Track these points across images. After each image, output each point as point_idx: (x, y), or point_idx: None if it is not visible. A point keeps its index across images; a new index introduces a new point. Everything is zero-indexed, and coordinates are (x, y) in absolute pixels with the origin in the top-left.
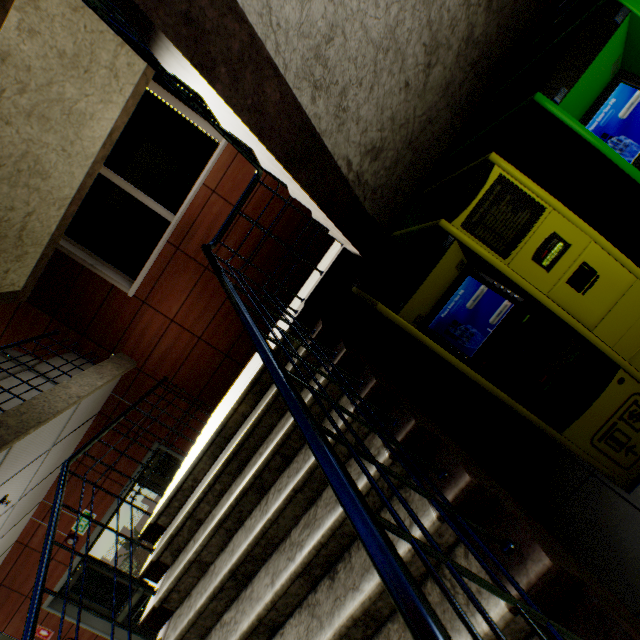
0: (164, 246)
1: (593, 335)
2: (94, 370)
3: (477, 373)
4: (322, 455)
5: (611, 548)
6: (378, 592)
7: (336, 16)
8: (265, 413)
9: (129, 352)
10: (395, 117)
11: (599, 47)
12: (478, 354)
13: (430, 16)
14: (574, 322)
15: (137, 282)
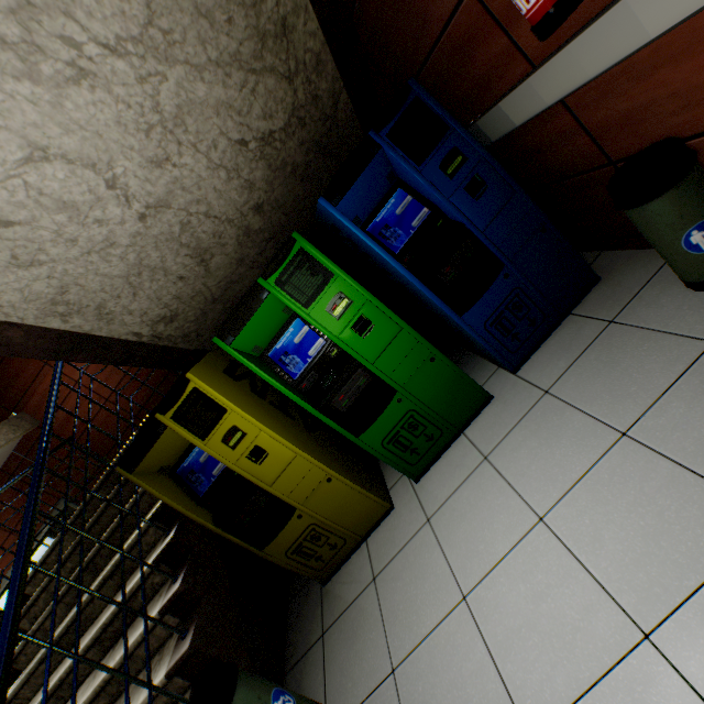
0: None
1: (273, 489)
2: None
3: (206, 508)
4: (9, 596)
5: (302, 625)
6: (121, 662)
7: (64, 281)
8: (109, 504)
9: (32, 411)
10: (181, 295)
11: (251, 313)
12: (205, 495)
13: (183, 242)
14: (257, 481)
15: None
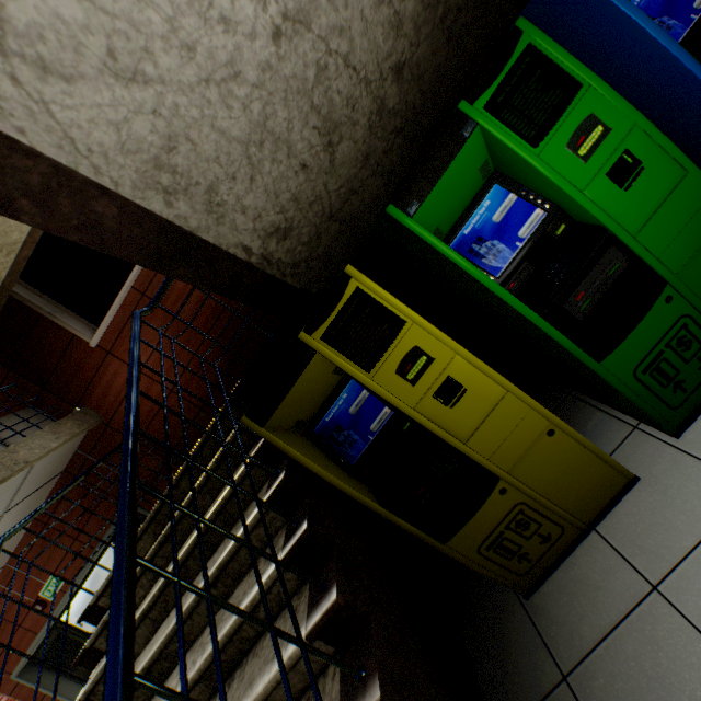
0: (129, 292)
1: (468, 447)
2: (50, 429)
3: (361, 481)
4: (112, 610)
5: (503, 658)
6: None
7: (172, 127)
8: (198, 494)
9: (95, 406)
10: (299, 197)
11: (448, 160)
12: (359, 462)
13: (314, 102)
14: (446, 435)
15: (100, 331)
